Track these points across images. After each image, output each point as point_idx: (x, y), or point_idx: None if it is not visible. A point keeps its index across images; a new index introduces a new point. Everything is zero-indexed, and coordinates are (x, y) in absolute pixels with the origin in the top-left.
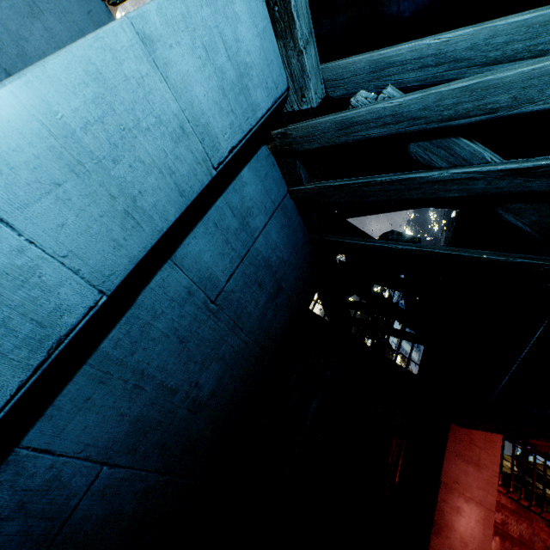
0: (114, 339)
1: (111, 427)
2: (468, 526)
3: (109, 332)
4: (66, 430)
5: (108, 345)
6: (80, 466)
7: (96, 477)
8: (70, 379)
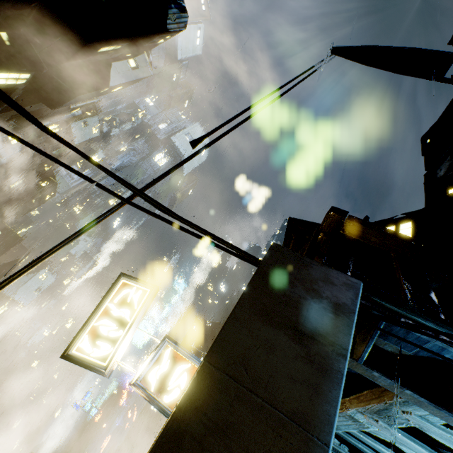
0: None
1: None
2: None
3: None
4: None
5: None
6: None
7: None
8: None
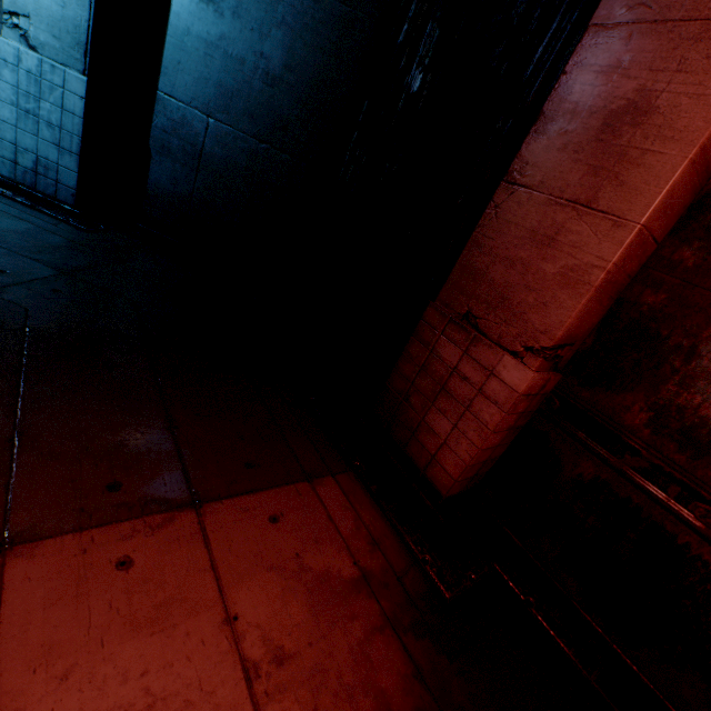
0: (176, 14)
1: (203, 89)
2: (642, 94)
3: (171, 8)
4: (177, 86)
5: (175, 20)
6: (195, 114)
7: (208, 126)
8: (164, 48)
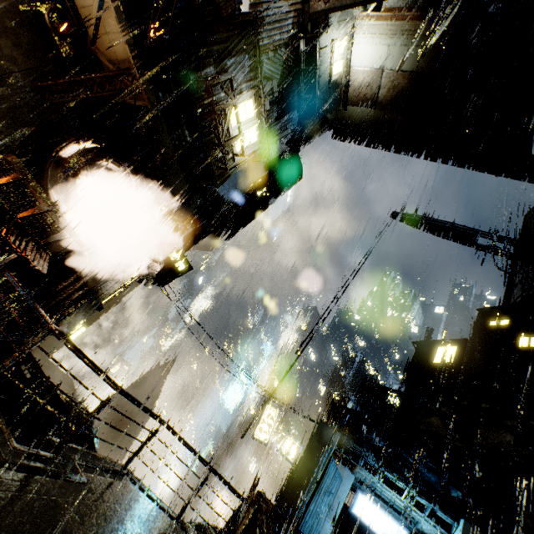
0: None
1: None
2: None
3: None
4: None
5: None
6: None
7: None
8: None
